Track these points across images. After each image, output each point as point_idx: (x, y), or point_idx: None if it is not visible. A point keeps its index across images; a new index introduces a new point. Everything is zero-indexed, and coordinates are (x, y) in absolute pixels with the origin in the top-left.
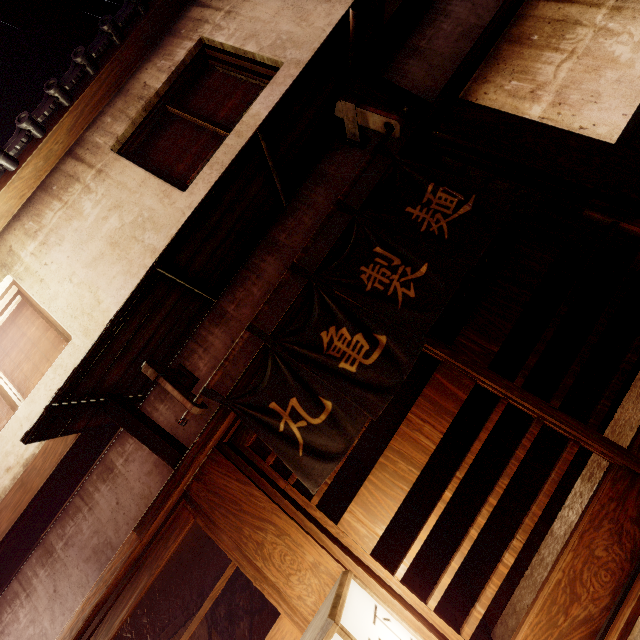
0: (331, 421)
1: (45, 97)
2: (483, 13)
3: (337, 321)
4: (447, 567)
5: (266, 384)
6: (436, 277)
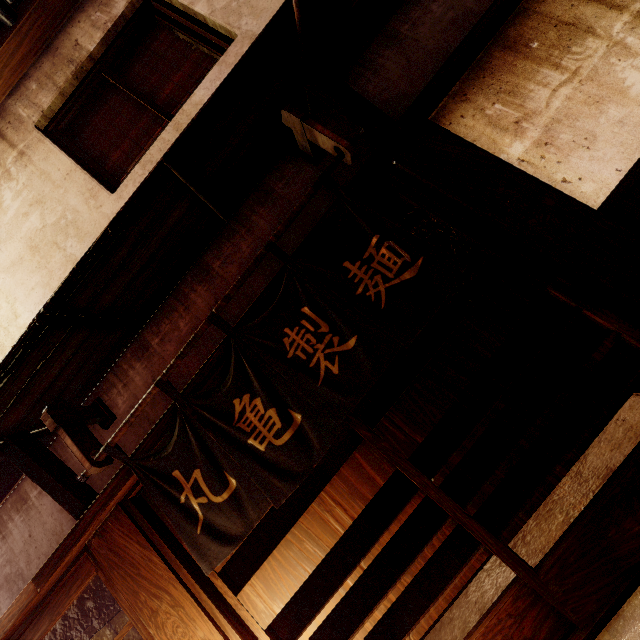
0: (233, 501)
1: None
2: None
3: (252, 389)
4: None
5: (171, 450)
6: (364, 354)
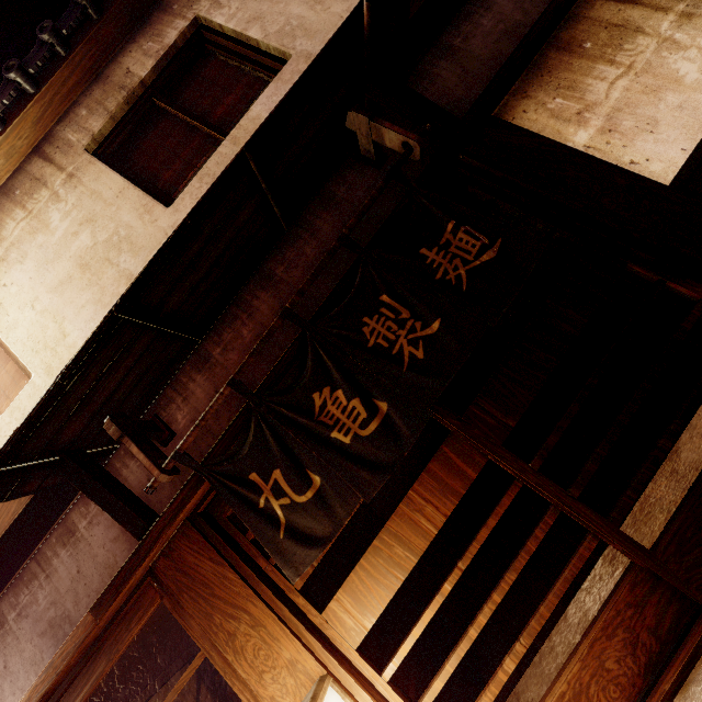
0: (318, 500)
1: (4, 81)
2: (530, 8)
3: (332, 381)
4: (441, 669)
5: (247, 451)
6: (449, 336)
